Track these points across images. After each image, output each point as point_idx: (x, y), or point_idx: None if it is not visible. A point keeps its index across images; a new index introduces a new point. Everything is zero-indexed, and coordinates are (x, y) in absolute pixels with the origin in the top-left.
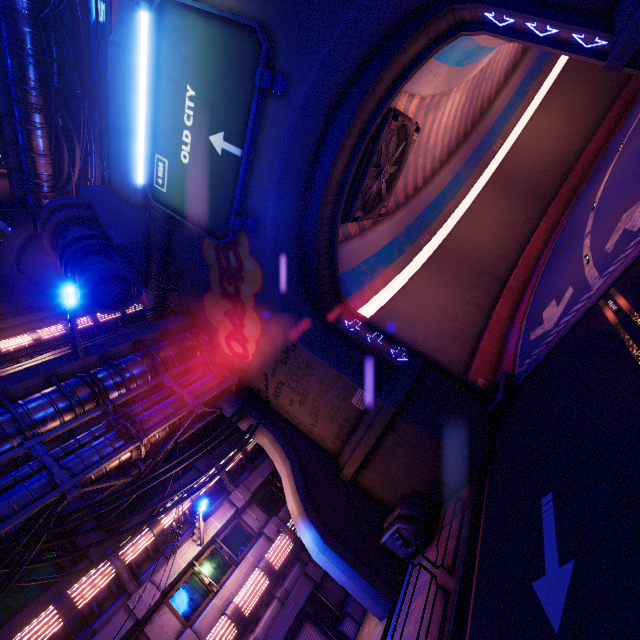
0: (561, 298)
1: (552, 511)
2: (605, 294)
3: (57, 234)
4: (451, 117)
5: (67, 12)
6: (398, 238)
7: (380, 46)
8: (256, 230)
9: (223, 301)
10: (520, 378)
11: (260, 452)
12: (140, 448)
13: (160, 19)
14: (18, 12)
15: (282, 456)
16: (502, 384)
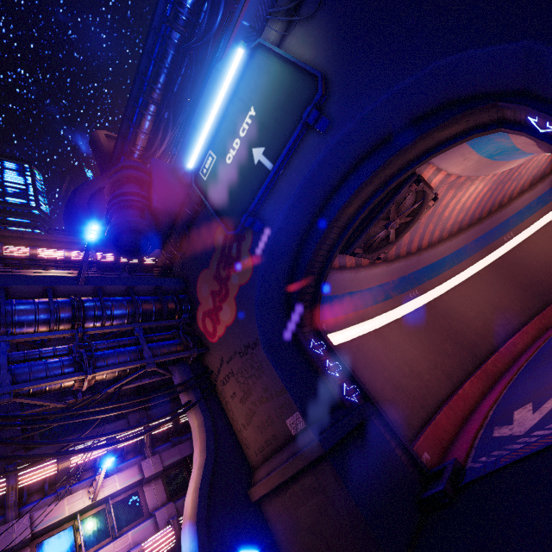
0: (540, 405)
1: None
2: None
3: (117, 185)
4: (470, 199)
5: (203, 49)
6: (389, 284)
7: (421, 119)
8: (261, 233)
9: (214, 281)
10: (470, 475)
11: (190, 429)
12: (84, 381)
13: (251, 57)
14: (171, 40)
15: (203, 445)
16: (448, 472)
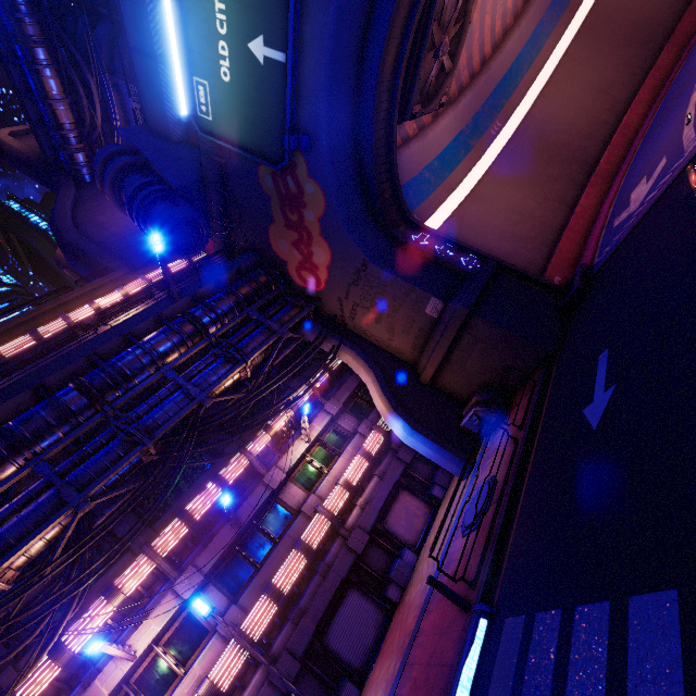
0: (652, 173)
1: (606, 361)
2: (695, 157)
3: (117, 187)
4: None
5: None
6: (464, 132)
7: None
8: (311, 147)
9: (288, 232)
10: (597, 267)
11: (343, 372)
12: (246, 369)
13: None
14: None
15: (366, 368)
16: (578, 276)
